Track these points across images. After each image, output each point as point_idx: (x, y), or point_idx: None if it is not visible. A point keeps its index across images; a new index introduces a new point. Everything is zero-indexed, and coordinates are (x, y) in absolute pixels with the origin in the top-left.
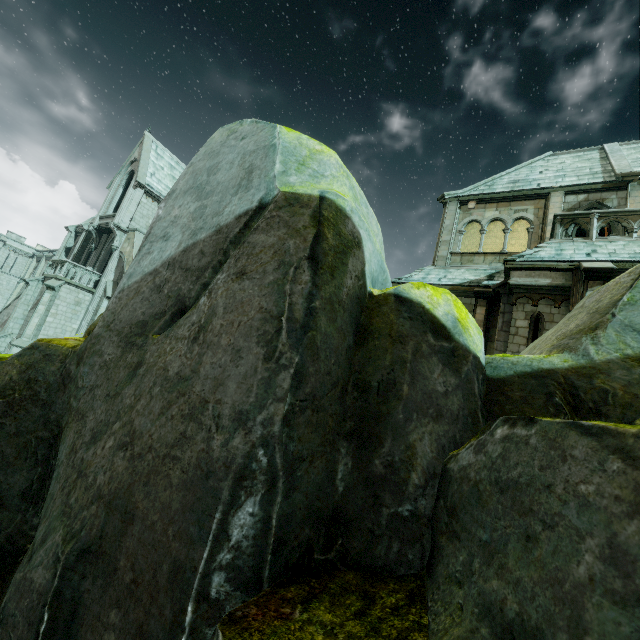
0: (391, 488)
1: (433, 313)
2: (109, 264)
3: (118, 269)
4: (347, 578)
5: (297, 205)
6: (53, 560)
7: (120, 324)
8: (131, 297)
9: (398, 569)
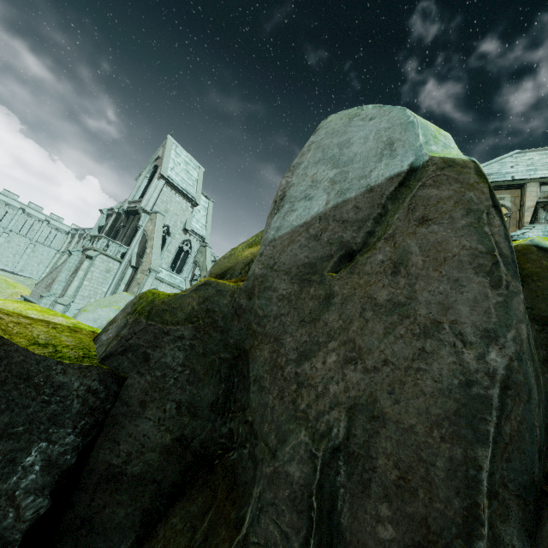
0: None
1: None
2: (134, 239)
3: (141, 244)
4: None
5: (457, 166)
6: (308, 456)
7: (284, 266)
8: (286, 245)
9: None
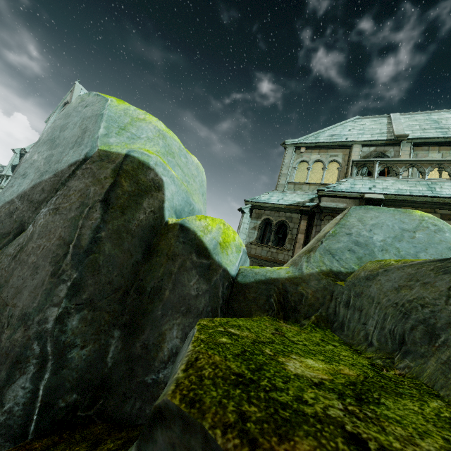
0: (143, 363)
1: (202, 239)
2: None
3: None
4: (95, 429)
5: (106, 160)
6: None
7: None
8: None
9: (137, 420)
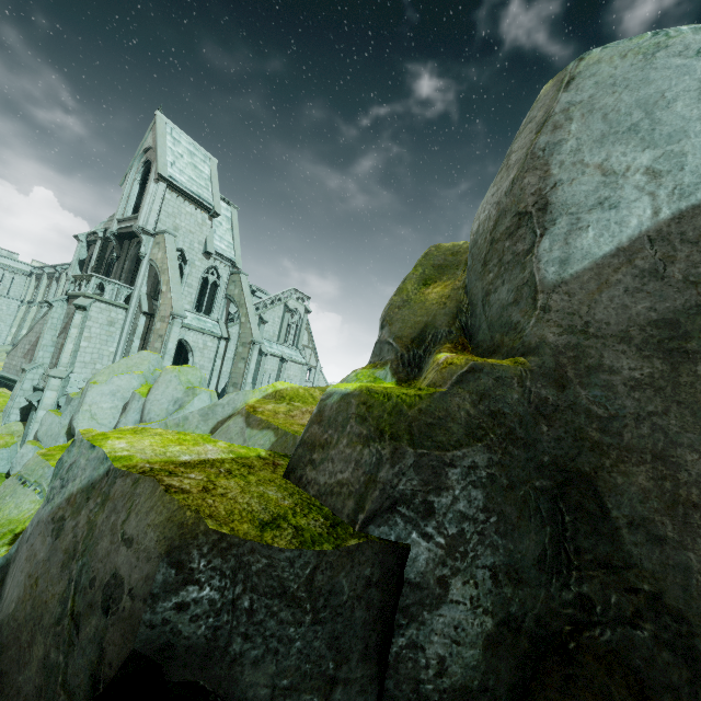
0: None
1: None
2: (139, 275)
3: (150, 280)
4: None
5: None
6: None
7: (611, 327)
8: (596, 290)
9: None
